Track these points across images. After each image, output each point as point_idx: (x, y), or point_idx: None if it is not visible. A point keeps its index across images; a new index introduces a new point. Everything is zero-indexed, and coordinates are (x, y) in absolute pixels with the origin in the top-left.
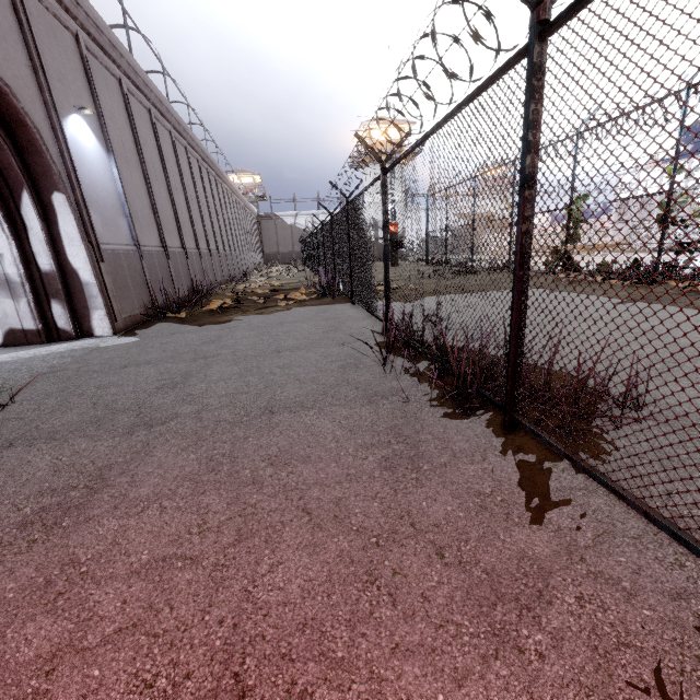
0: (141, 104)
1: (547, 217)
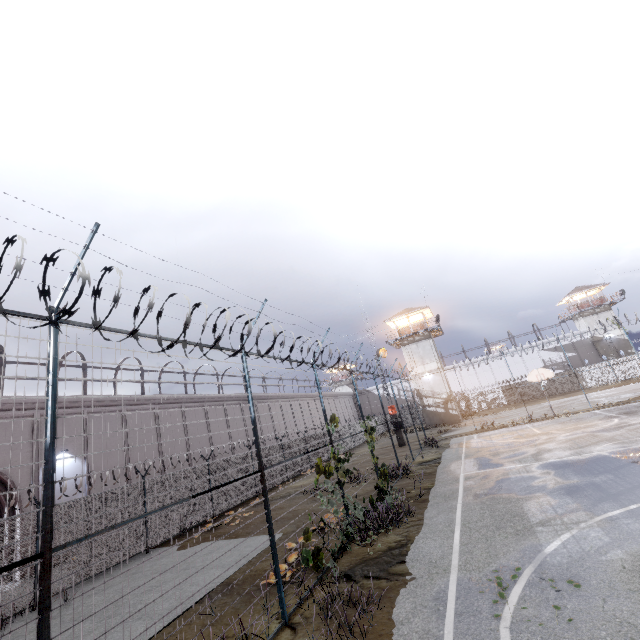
0: (146, 409)
1: (547, 371)
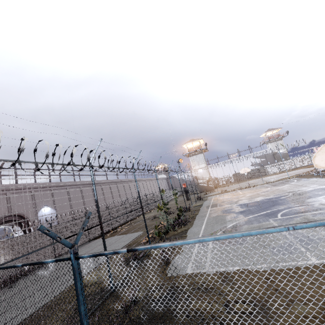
0: (76, 187)
1: (248, 169)
